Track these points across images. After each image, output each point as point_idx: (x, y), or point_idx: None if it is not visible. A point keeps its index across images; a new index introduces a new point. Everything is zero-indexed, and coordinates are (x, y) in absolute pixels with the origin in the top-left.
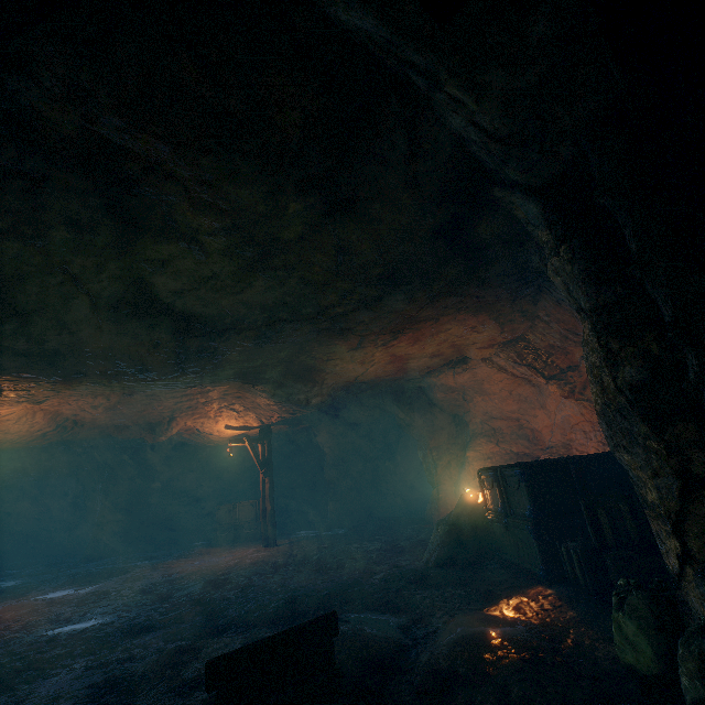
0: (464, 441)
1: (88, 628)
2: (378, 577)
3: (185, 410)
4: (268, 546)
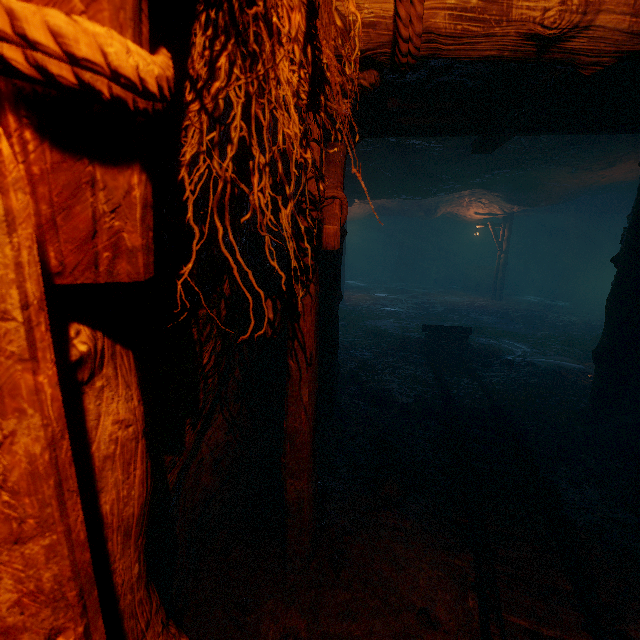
0: None
1: (394, 311)
2: (541, 333)
3: (445, 202)
4: (494, 300)
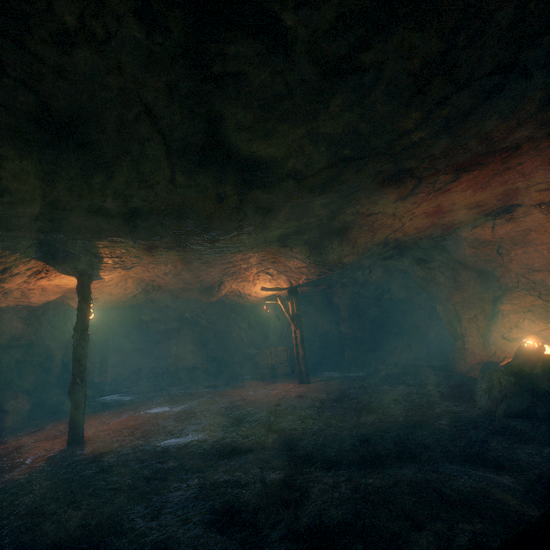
0: (491, 295)
1: (189, 443)
2: (443, 423)
3: (231, 275)
4: (303, 383)
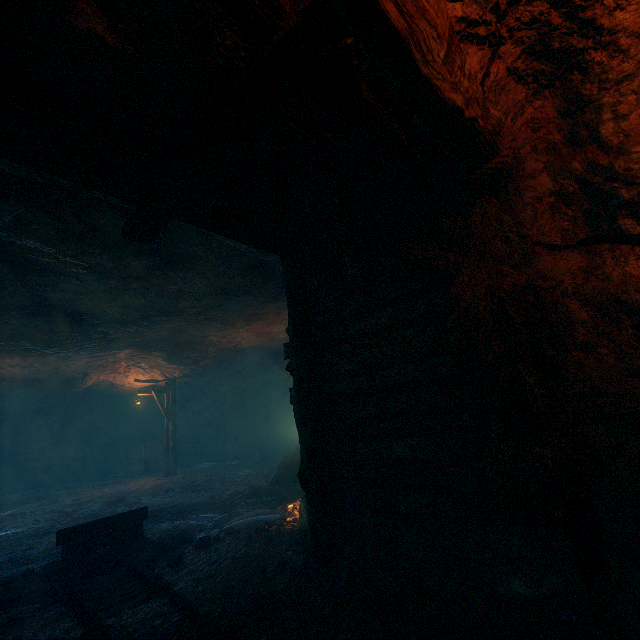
0: None
1: (3, 536)
2: (227, 493)
3: (97, 367)
4: (169, 476)
